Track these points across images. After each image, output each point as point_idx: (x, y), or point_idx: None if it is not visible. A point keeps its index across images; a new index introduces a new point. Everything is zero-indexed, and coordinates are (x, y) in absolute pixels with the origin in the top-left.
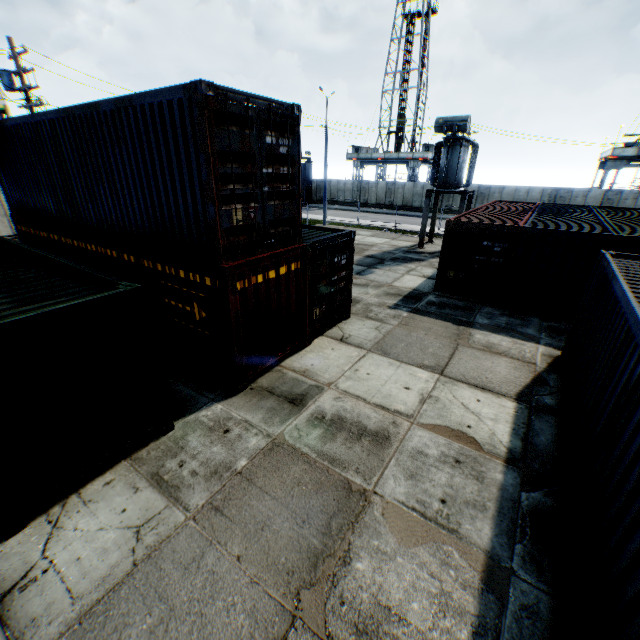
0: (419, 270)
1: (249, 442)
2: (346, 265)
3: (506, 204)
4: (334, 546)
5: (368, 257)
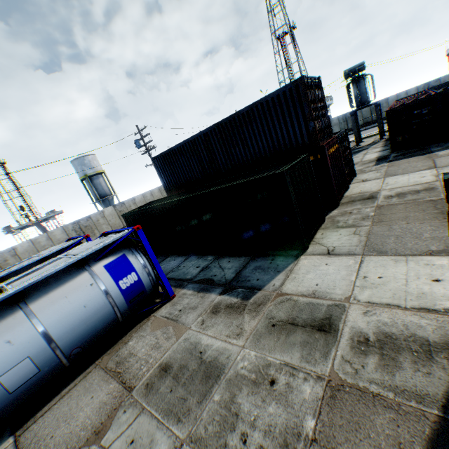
0: (370, 151)
1: (365, 210)
2: (348, 147)
3: (404, 99)
4: (445, 209)
5: None
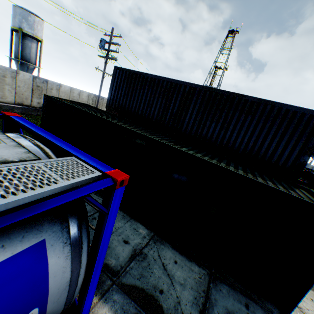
0: None
1: None
2: None
3: None
4: None
5: None
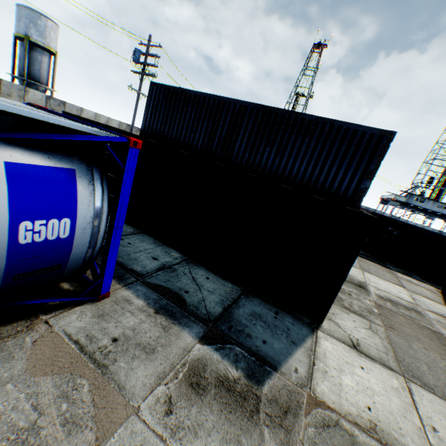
0: None
1: (366, 301)
2: None
3: None
4: None
5: None
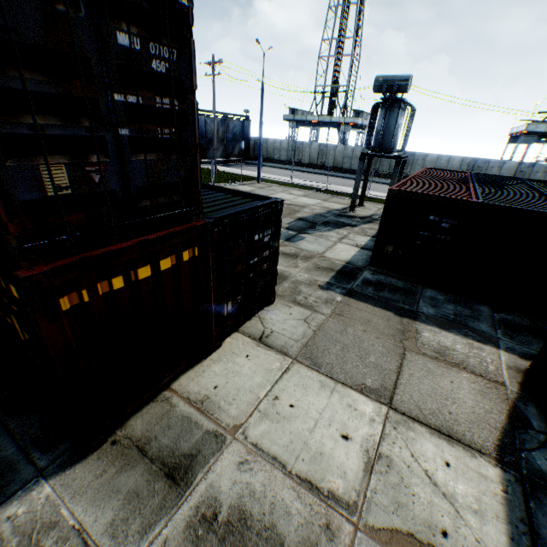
0: (352, 237)
1: None
2: (270, 242)
3: (438, 172)
4: None
5: (299, 220)
